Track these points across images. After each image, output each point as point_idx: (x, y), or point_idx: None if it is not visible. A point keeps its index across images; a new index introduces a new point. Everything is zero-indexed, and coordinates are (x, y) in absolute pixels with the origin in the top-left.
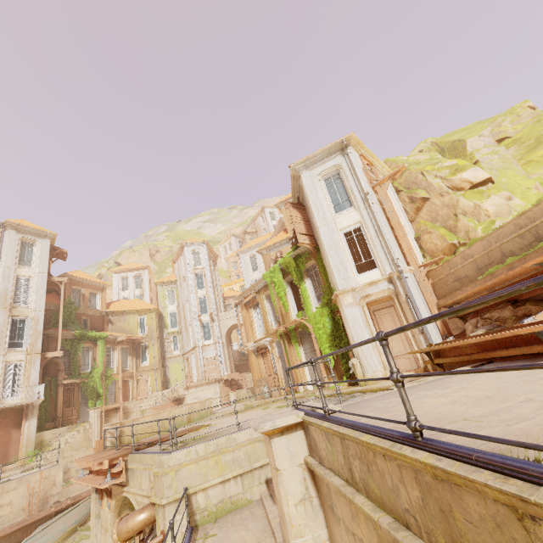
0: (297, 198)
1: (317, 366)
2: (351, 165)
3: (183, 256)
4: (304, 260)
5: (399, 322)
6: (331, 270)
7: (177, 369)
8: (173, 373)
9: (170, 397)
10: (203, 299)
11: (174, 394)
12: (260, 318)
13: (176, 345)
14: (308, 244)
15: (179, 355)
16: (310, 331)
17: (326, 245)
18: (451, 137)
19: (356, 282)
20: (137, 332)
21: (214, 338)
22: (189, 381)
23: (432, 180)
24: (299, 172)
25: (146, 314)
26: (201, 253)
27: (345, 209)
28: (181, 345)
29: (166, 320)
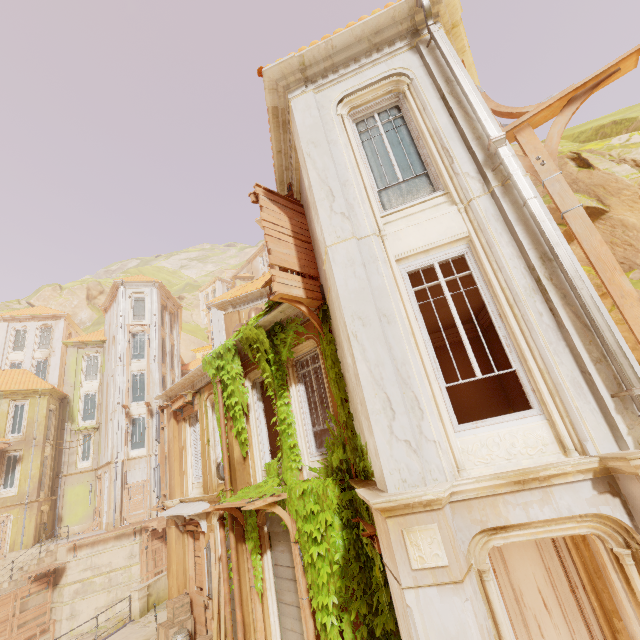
0: (287, 188)
1: (302, 628)
2: (440, 68)
3: (117, 303)
4: (290, 336)
5: (563, 576)
6: (360, 395)
7: (81, 495)
8: (71, 503)
9: (27, 575)
10: (139, 376)
11: (44, 561)
12: (198, 447)
13: (88, 451)
14: (300, 299)
15: (88, 469)
16: (290, 533)
17: (348, 306)
18: (585, 126)
19: (454, 457)
20: (1, 431)
21: (148, 446)
22: (96, 520)
23: (612, 168)
24: (287, 96)
25: (28, 398)
26: (148, 300)
27: (414, 199)
28: (96, 452)
29: (75, 407)
